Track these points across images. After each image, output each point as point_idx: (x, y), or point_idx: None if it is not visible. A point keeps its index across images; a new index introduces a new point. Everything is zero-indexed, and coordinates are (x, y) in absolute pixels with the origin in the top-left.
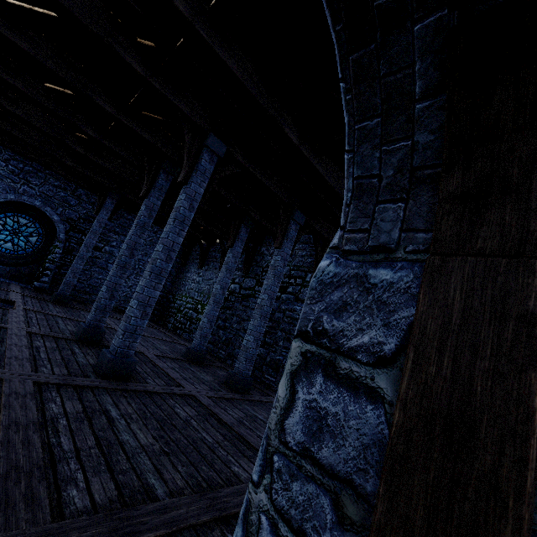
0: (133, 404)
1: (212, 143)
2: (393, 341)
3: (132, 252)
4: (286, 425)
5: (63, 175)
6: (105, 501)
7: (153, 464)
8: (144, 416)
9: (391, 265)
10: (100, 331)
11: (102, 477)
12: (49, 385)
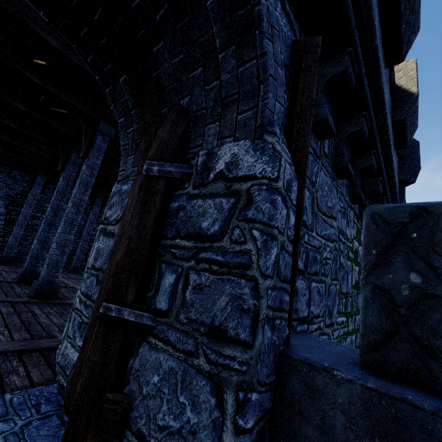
0: (55, 309)
1: (103, 128)
2: (122, 213)
3: (55, 212)
4: (90, 261)
5: None
6: (21, 339)
7: (59, 329)
8: (61, 313)
9: (128, 183)
10: (35, 274)
11: (22, 333)
12: None
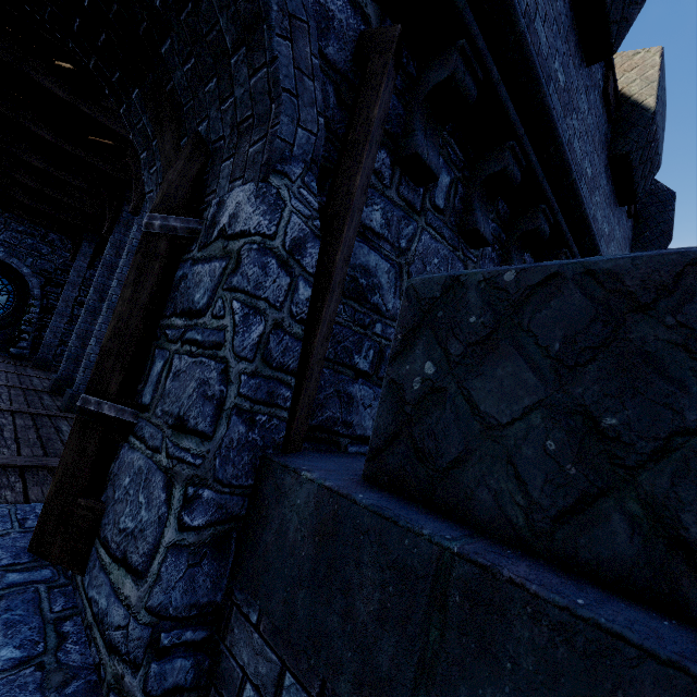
0: None
1: None
2: None
3: (101, 295)
4: None
5: (26, 218)
6: (30, 456)
7: None
8: None
9: None
10: (74, 382)
11: (34, 449)
12: (4, 411)
